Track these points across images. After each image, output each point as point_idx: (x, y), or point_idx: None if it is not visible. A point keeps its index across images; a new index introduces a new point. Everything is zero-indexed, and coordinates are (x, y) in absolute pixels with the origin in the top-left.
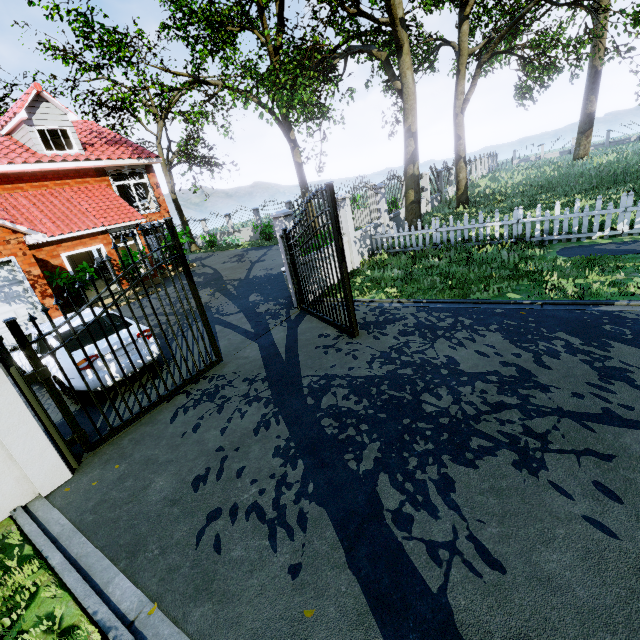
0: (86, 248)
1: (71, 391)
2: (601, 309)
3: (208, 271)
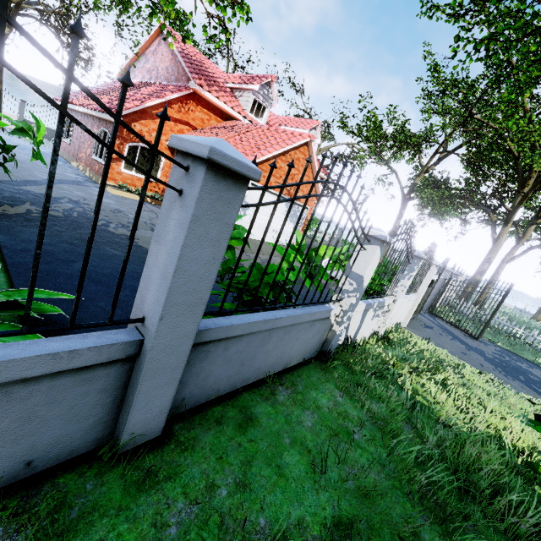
0: None
1: None
2: None
3: None
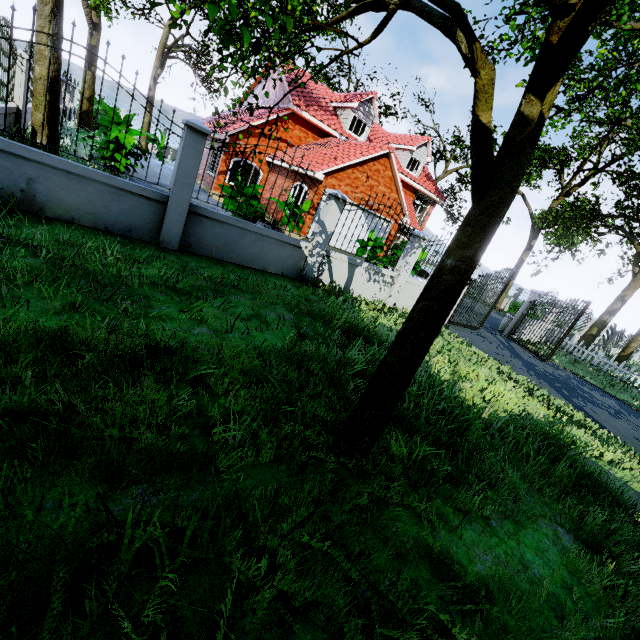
0: None
1: None
2: None
3: None
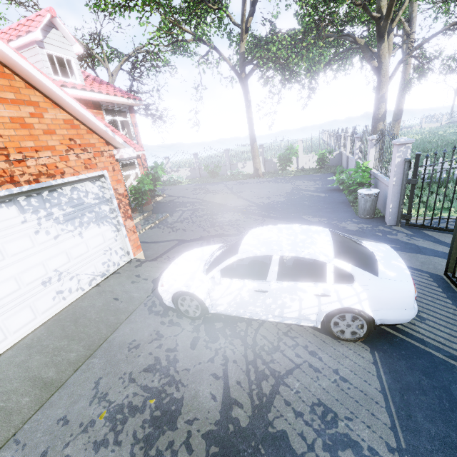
0: None
1: (370, 326)
2: None
3: (192, 200)
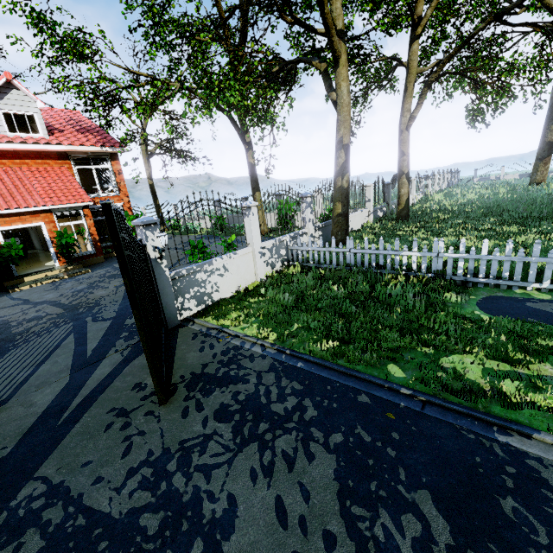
0: (25, 224)
1: None
2: (509, 442)
3: None
